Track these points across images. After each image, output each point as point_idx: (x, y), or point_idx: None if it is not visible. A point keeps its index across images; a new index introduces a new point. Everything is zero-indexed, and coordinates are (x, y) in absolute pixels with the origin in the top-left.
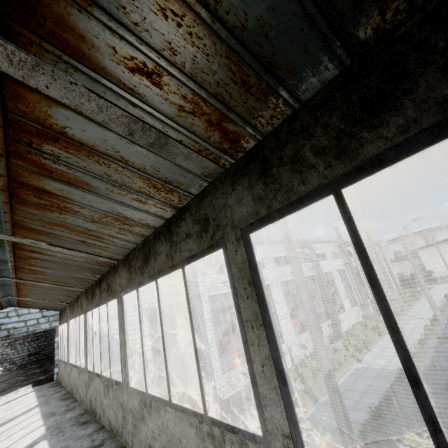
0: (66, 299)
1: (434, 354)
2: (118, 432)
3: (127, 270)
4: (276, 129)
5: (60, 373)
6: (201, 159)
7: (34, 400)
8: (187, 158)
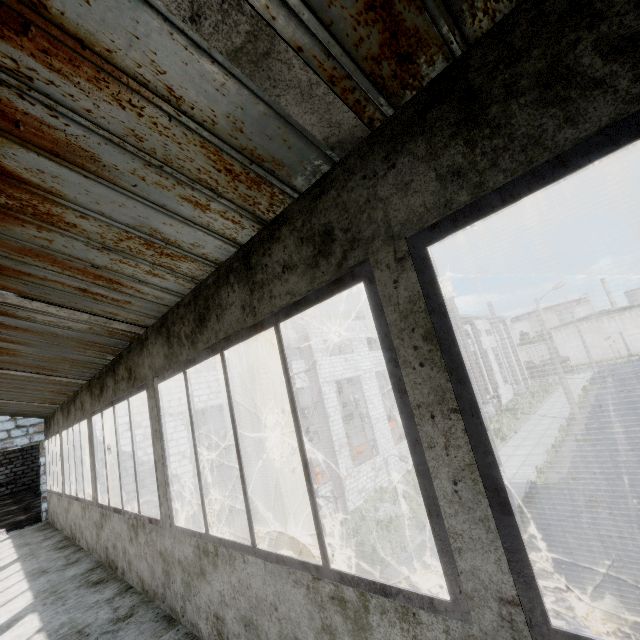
0: (56, 398)
1: (572, 462)
2: (157, 595)
3: (163, 342)
4: (502, 24)
5: (51, 510)
6: (331, 101)
7: (11, 551)
8: (304, 97)
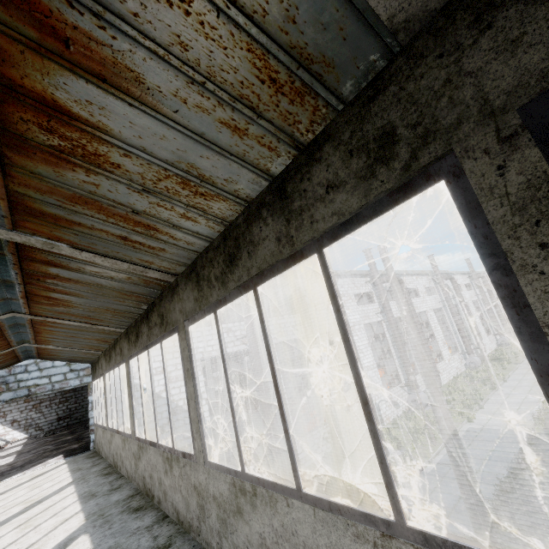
0: (100, 345)
1: None
2: (192, 527)
3: (193, 286)
4: None
5: (97, 441)
6: None
7: (67, 475)
8: None
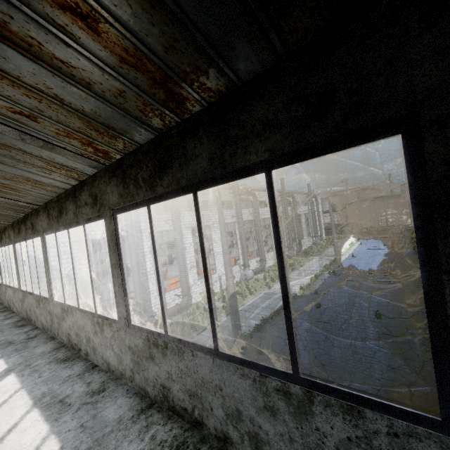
0: None
1: (321, 284)
2: (48, 329)
3: (46, 216)
4: (129, 154)
5: None
6: (84, 158)
7: None
8: (73, 157)
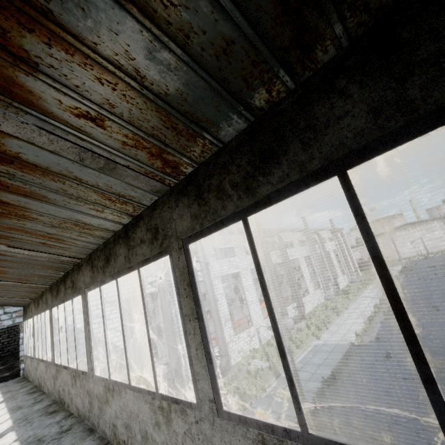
0: (30, 295)
1: (379, 328)
2: (86, 417)
3: (90, 269)
4: (207, 161)
5: (26, 368)
6: (148, 179)
7: None
8: (135, 179)
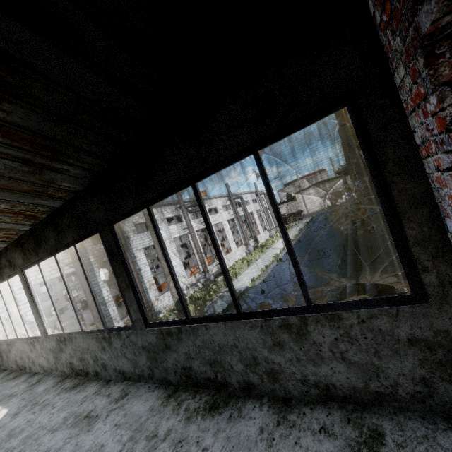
0: None
1: (269, 273)
2: (1, 365)
3: None
4: (22, 236)
5: None
6: None
7: None
8: None
